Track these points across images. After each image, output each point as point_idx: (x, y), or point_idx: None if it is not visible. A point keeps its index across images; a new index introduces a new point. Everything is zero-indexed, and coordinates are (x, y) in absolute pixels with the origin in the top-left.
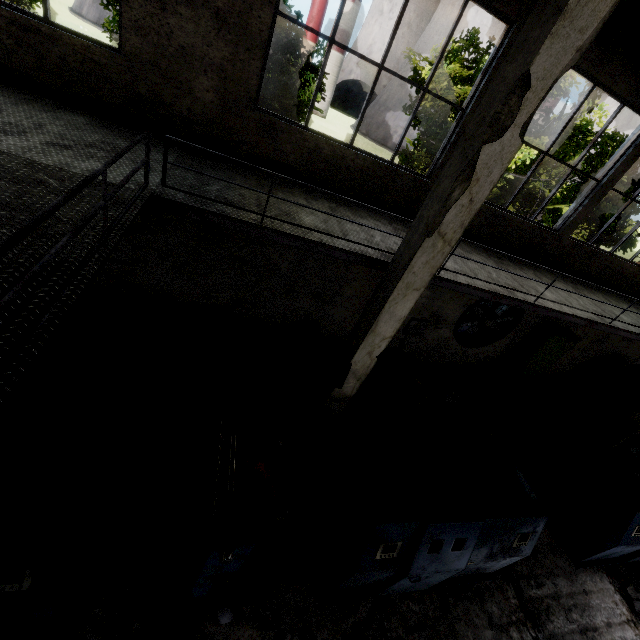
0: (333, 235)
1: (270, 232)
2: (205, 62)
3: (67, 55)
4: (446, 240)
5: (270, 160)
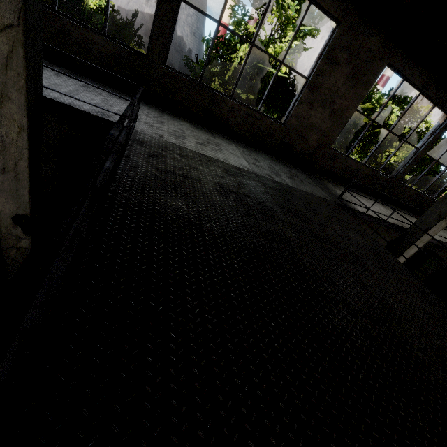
0: (390, 217)
1: (364, 215)
2: (318, 129)
3: (261, 126)
4: (446, 222)
5: (327, 170)
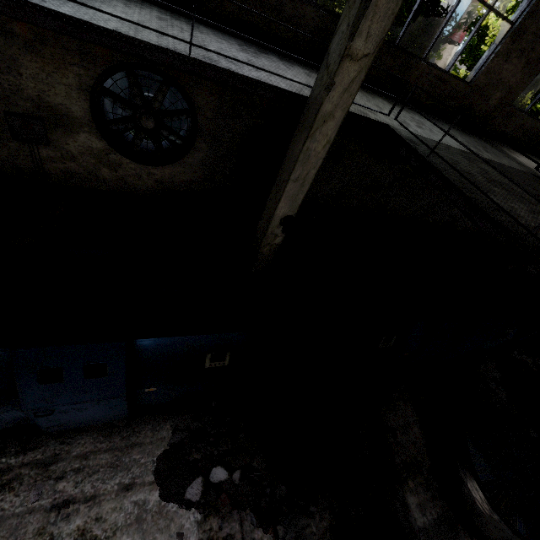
0: None
1: None
2: (505, 85)
3: (446, 89)
4: None
5: (498, 132)
